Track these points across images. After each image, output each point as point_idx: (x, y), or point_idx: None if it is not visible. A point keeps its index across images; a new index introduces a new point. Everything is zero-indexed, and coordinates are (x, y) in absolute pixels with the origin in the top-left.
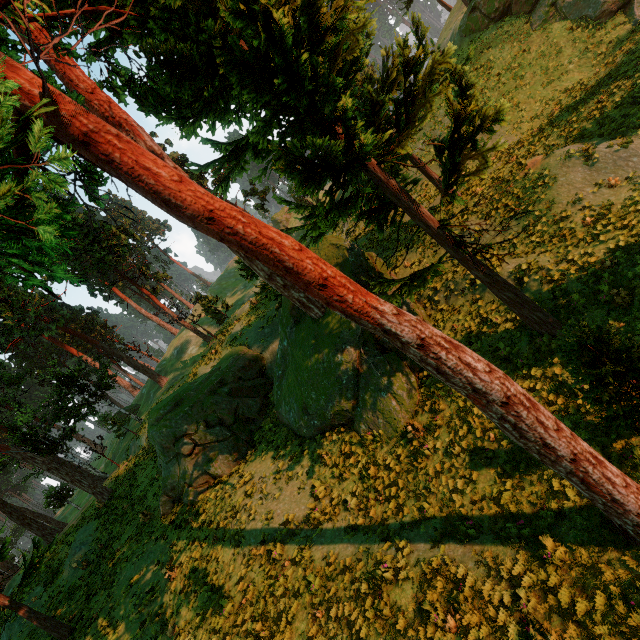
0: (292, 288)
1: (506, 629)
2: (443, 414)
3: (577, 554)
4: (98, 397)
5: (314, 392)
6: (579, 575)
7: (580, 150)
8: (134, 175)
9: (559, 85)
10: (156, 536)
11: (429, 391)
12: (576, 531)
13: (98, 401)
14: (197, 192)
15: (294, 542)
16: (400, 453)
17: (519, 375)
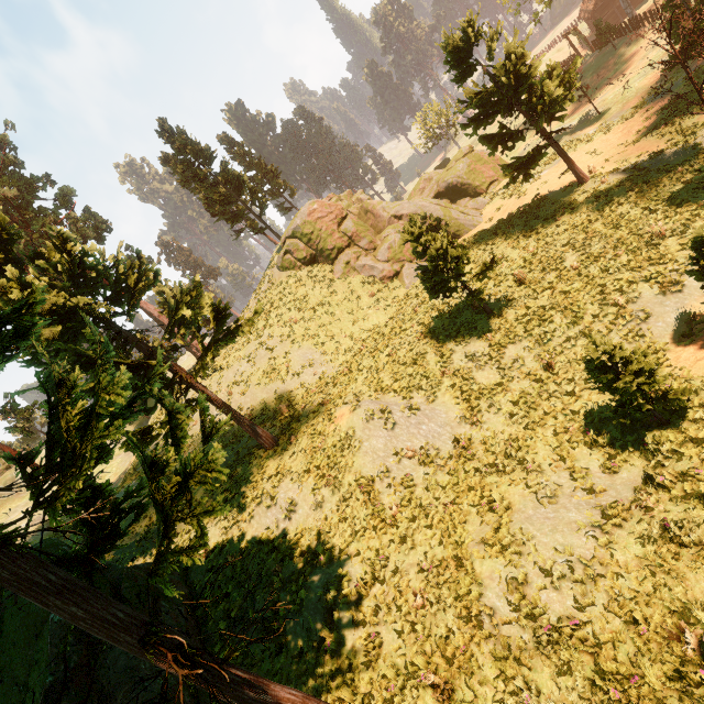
0: None
1: None
2: None
3: None
4: None
5: None
6: None
7: (379, 410)
8: None
9: (364, 325)
10: None
11: None
12: None
13: None
14: None
15: None
16: None
17: None
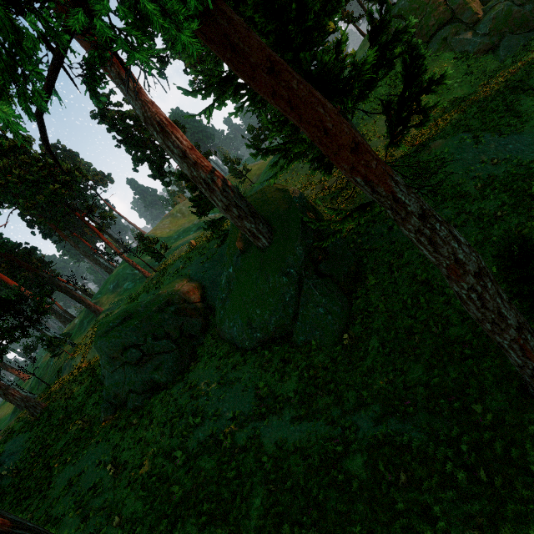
0: (245, 219)
1: (455, 477)
2: (372, 325)
3: (503, 417)
4: (33, 321)
5: (259, 308)
6: (507, 432)
7: (471, 137)
8: (209, 14)
9: (447, 97)
10: (97, 440)
11: (359, 308)
12: (498, 401)
13: (33, 325)
14: (261, 43)
15: (243, 433)
16: (336, 357)
17: (435, 293)
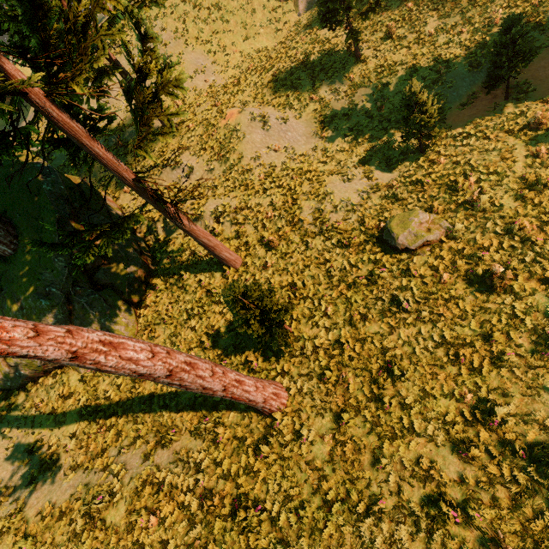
0: None
1: (190, 506)
2: (159, 340)
3: (236, 431)
4: None
5: None
6: (236, 445)
7: (260, 115)
8: None
9: (254, 44)
10: None
11: (147, 321)
12: (238, 414)
13: None
14: None
15: (0, 512)
16: (121, 383)
17: (214, 302)
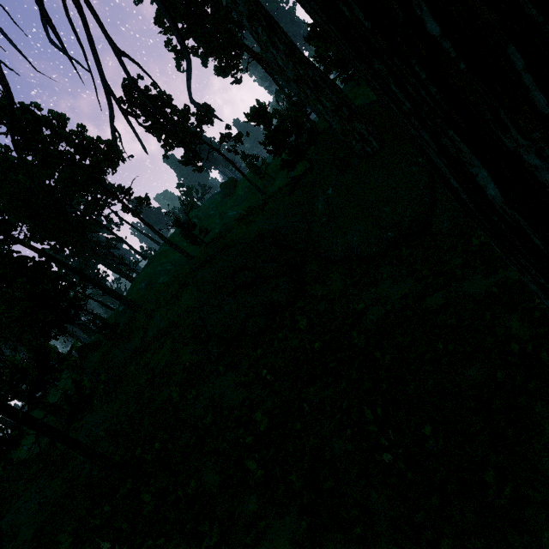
0: (355, 119)
1: None
2: None
3: None
4: (72, 315)
5: (387, 205)
6: None
7: None
8: None
9: None
10: (217, 373)
11: None
12: None
13: (72, 319)
14: None
15: (433, 297)
16: None
17: None
